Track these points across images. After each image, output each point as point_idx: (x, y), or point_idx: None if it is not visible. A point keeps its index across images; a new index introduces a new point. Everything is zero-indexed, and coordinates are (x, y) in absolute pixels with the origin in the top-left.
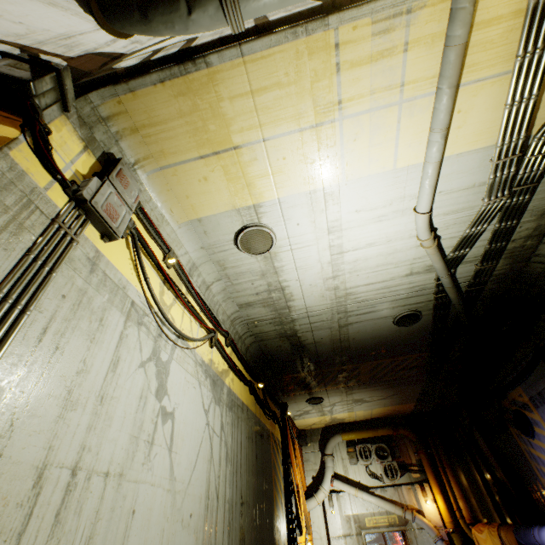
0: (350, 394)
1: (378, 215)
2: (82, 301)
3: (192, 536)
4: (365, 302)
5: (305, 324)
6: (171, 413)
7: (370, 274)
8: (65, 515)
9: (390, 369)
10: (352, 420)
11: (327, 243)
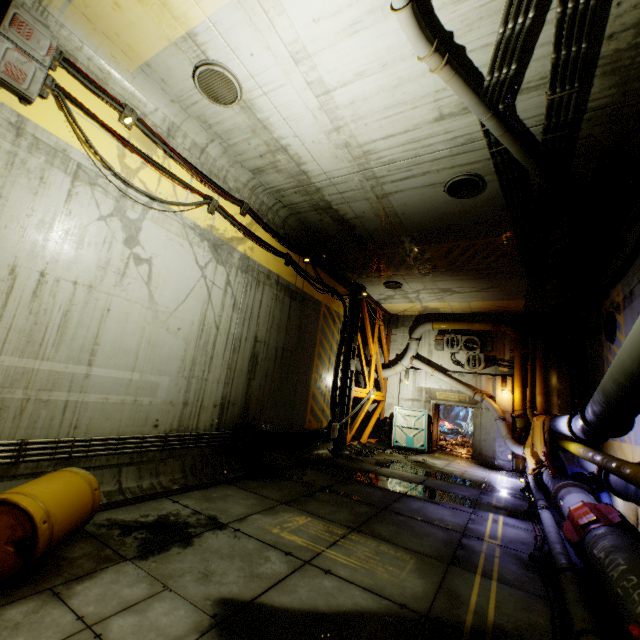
0: (432, 282)
1: (349, 23)
2: (15, 162)
3: (182, 340)
4: (395, 164)
5: (335, 195)
6: (148, 260)
7: (383, 122)
8: (42, 295)
9: (470, 255)
10: (449, 312)
11: (302, 79)
